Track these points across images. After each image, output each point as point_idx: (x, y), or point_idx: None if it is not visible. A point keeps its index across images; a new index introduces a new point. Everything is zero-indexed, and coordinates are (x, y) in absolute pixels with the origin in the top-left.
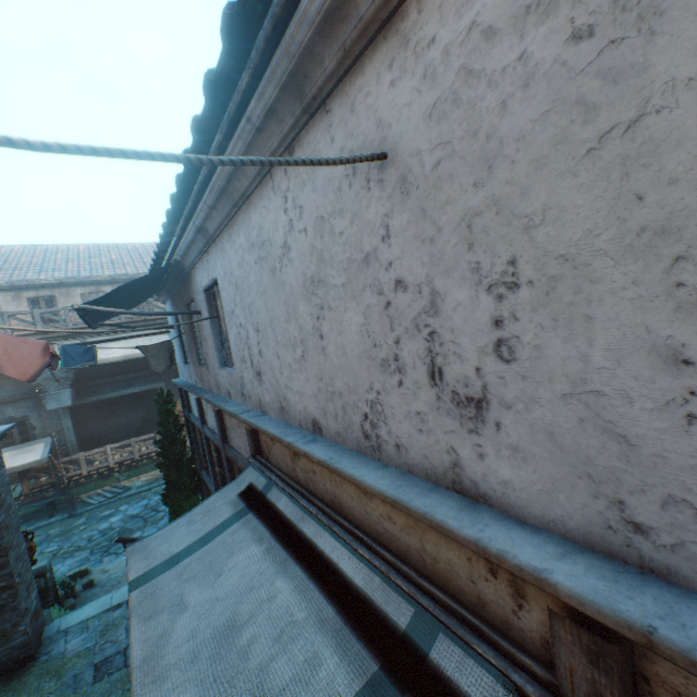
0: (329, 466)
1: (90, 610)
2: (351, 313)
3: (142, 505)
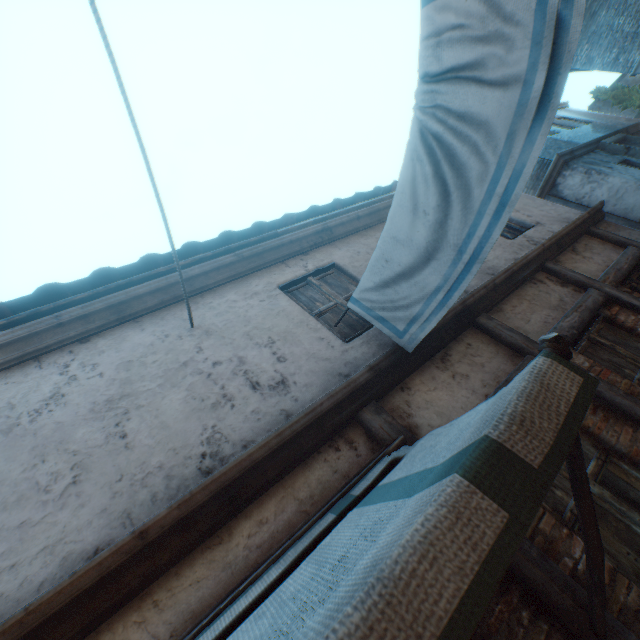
0: (193, 489)
1: None
2: (172, 396)
3: None
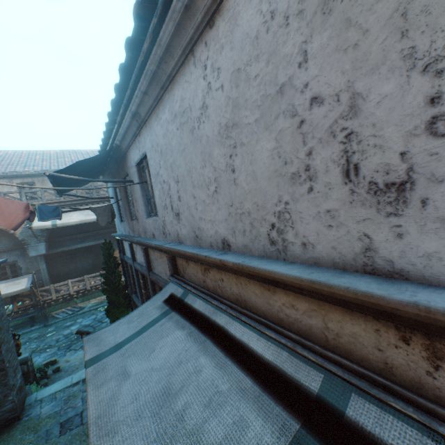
0: (243, 266)
1: (58, 386)
2: (262, 142)
3: (91, 319)
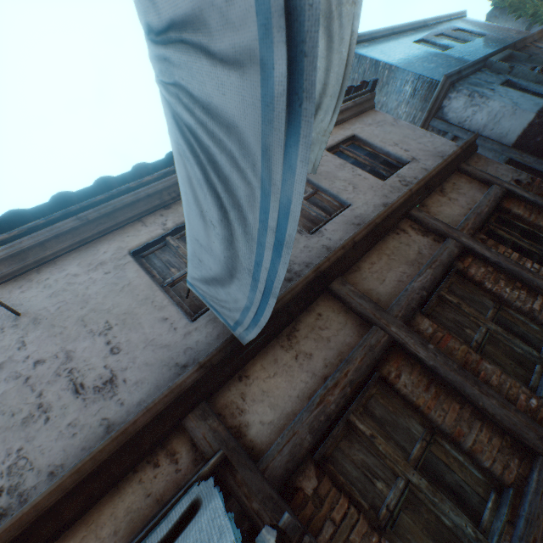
0: None
1: None
2: None
3: None
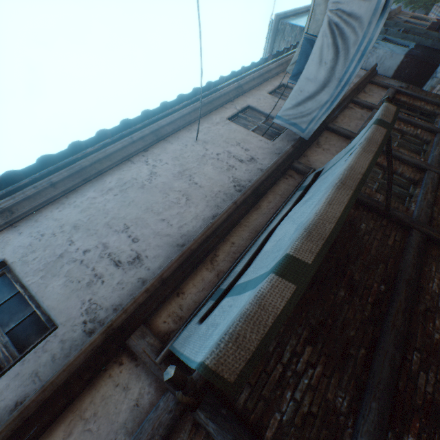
0: (245, 189)
1: None
2: (206, 168)
3: None
